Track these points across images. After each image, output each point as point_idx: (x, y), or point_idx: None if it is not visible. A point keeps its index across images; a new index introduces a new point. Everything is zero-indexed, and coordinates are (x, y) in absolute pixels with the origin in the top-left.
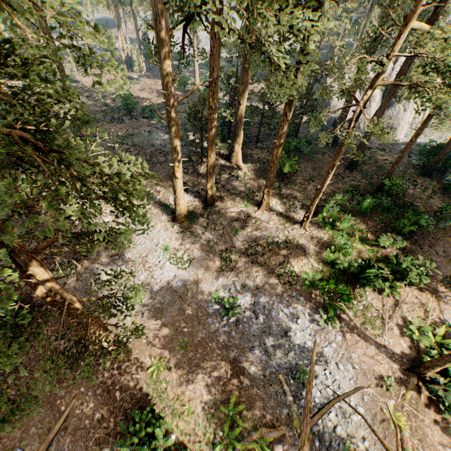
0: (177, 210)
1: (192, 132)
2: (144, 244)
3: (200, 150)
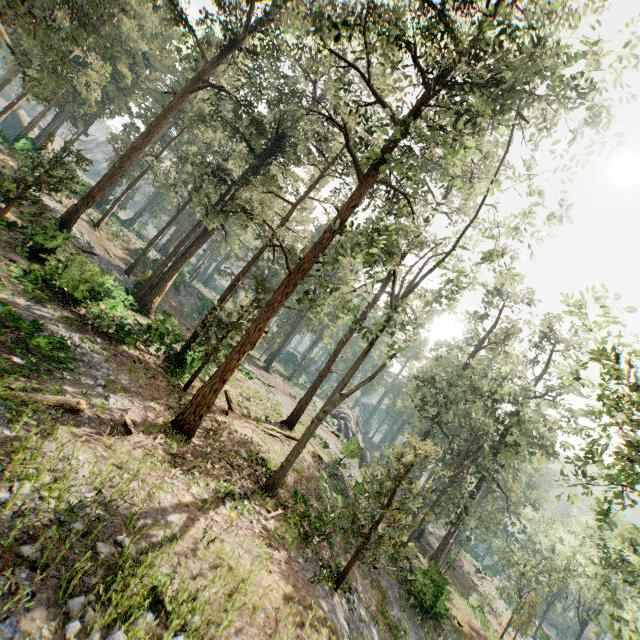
0: None
1: None
2: None
3: None
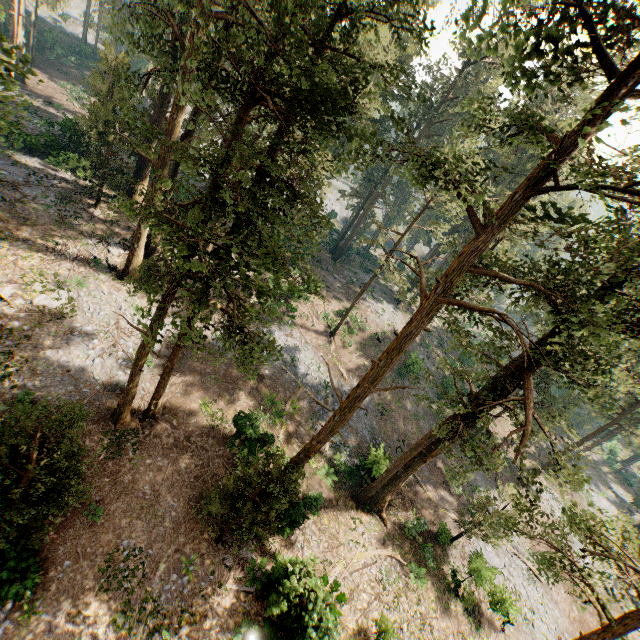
0: (133, 263)
1: (19, 152)
2: (101, 311)
3: (68, 185)
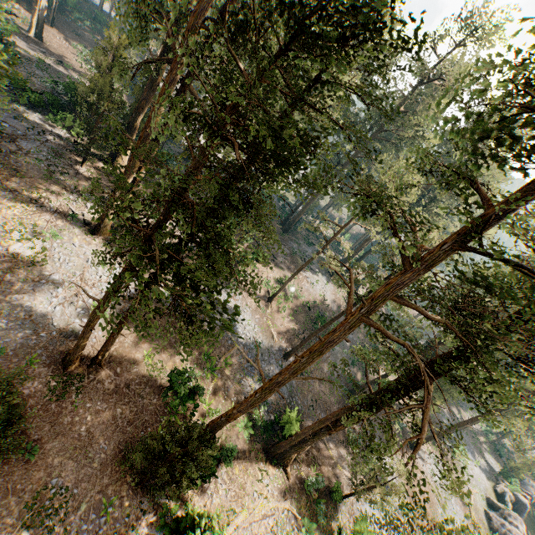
0: (105, 222)
1: (23, 106)
2: (70, 262)
3: (61, 142)
